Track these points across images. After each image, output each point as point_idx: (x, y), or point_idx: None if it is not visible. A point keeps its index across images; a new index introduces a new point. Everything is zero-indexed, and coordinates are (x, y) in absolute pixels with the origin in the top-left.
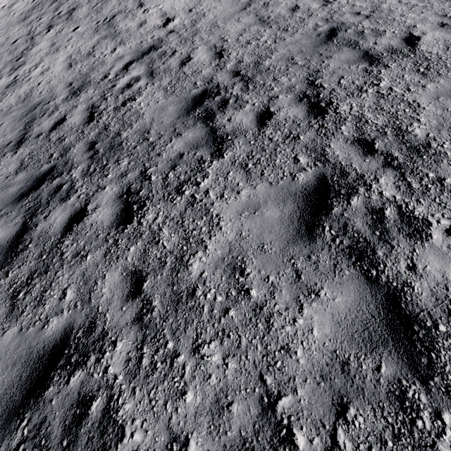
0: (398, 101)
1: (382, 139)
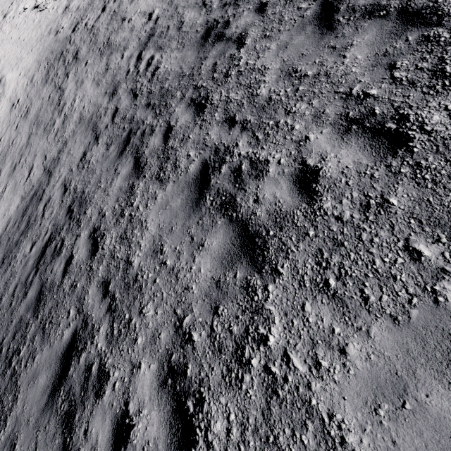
0: None
1: None
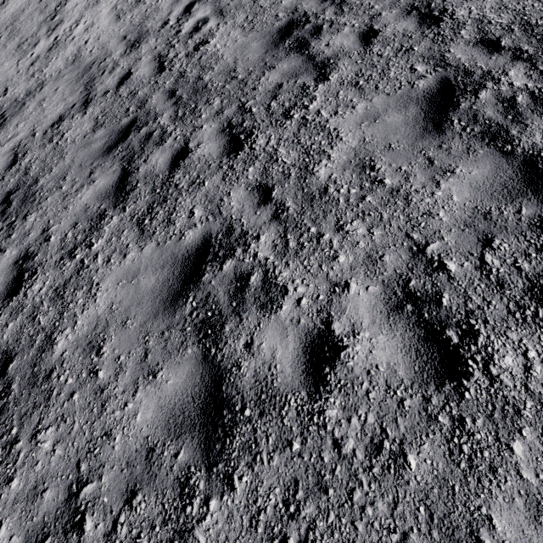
0: None
1: (508, 36)
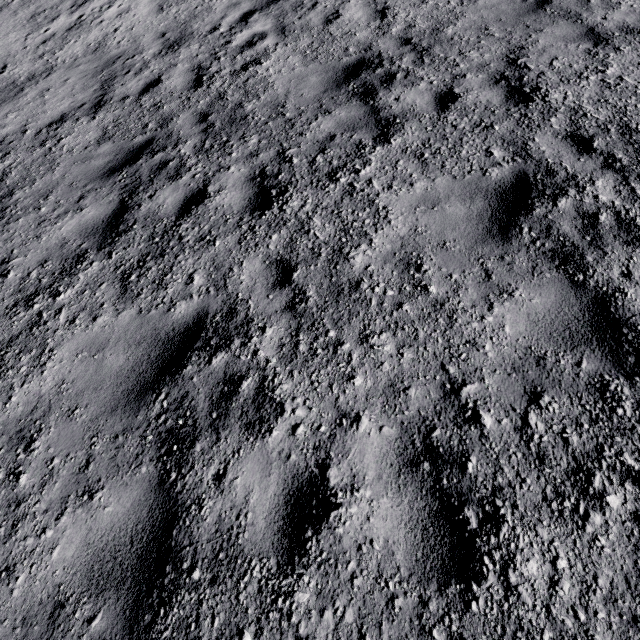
0: (629, 93)
1: (603, 137)
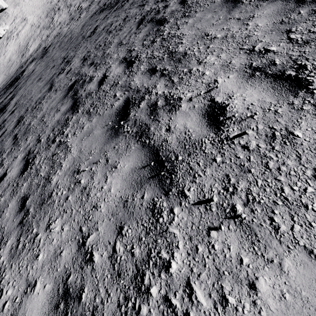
0: None
1: None
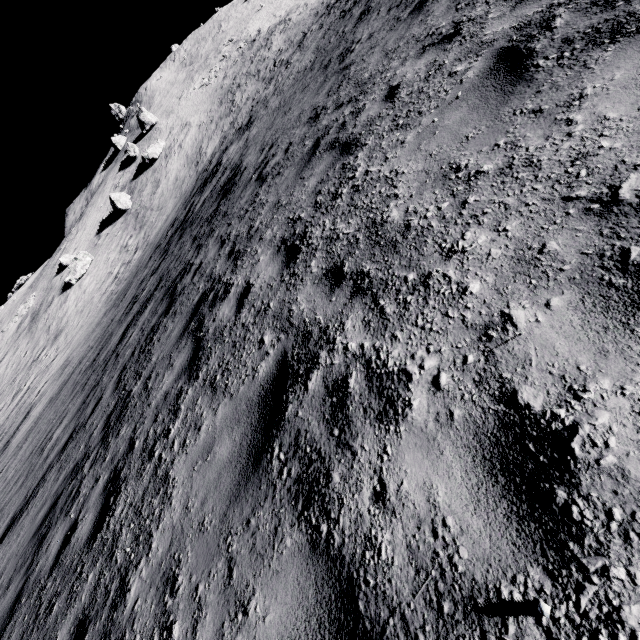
0: None
1: None
